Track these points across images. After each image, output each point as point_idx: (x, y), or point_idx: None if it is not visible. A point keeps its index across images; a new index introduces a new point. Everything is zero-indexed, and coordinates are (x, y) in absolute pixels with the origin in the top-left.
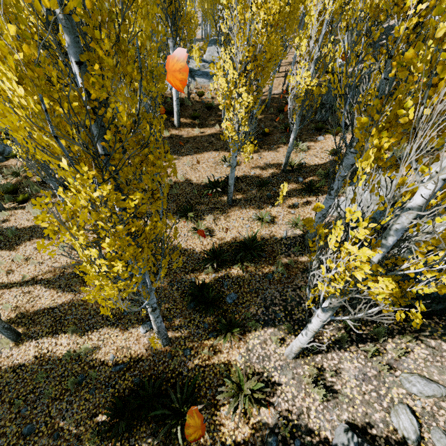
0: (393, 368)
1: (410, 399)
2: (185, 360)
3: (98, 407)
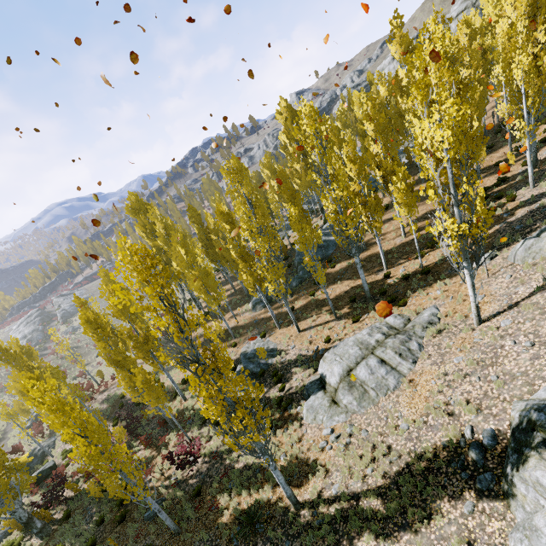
0: None
1: None
2: None
3: None
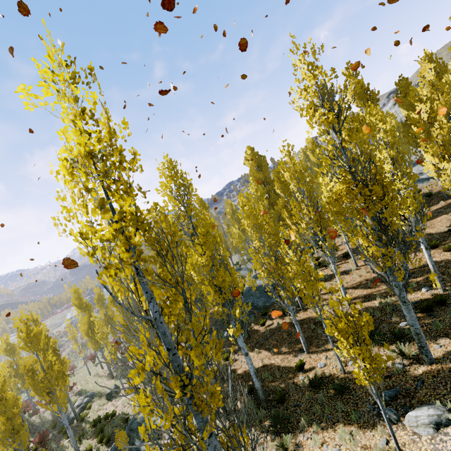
0: None
1: None
2: None
3: None
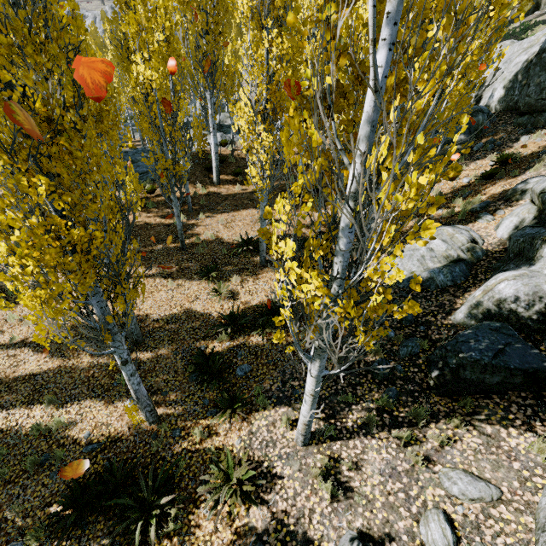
0: (432, 462)
1: (449, 504)
2: (172, 443)
3: (55, 495)
